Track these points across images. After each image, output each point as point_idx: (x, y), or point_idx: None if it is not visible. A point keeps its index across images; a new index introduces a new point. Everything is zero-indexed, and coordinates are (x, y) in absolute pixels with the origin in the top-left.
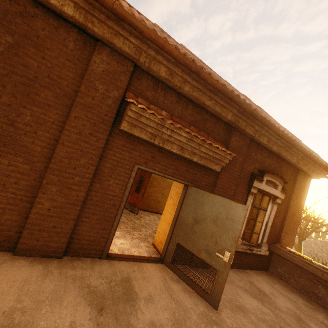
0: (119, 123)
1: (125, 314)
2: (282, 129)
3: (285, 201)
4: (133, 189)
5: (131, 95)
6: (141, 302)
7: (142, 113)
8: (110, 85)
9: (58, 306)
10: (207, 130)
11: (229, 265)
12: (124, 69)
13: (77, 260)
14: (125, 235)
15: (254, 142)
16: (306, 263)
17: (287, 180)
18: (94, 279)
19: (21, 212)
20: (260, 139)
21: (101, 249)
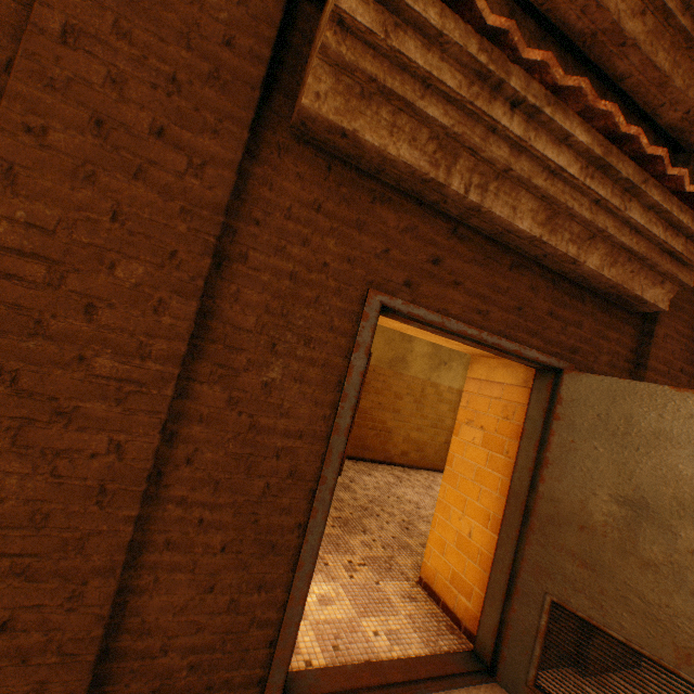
0: (290, 103)
1: None
2: None
3: None
4: None
5: None
6: None
7: None
8: None
9: None
10: None
11: None
12: None
13: None
14: (326, 557)
15: None
16: None
17: None
18: None
19: None
20: None
21: (253, 679)
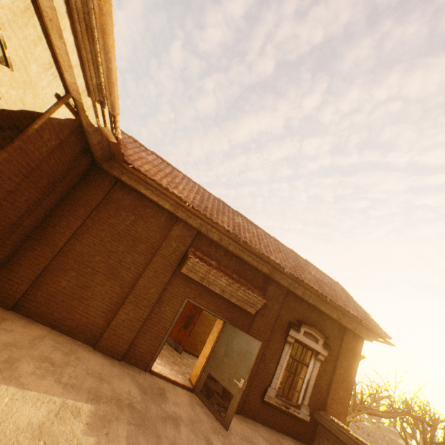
0: (181, 267)
1: (158, 401)
2: (311, 285)
3: (331, 360)
4: (182, 324)
5: (192, 249)
6: (170, 401)
7: (197, 263)
8: (180, 243)
9: (122, 381)
10: (247, 278)
11: (242, 390)
12: (191, 234)
13: (130, 365)
14: (166, 365)
15: (293, 292)
16: (342, 432)
17: (332, 336)
18: (141, 379)
19: (107, 319)
20: (295, 290)
21: (147, 363)
